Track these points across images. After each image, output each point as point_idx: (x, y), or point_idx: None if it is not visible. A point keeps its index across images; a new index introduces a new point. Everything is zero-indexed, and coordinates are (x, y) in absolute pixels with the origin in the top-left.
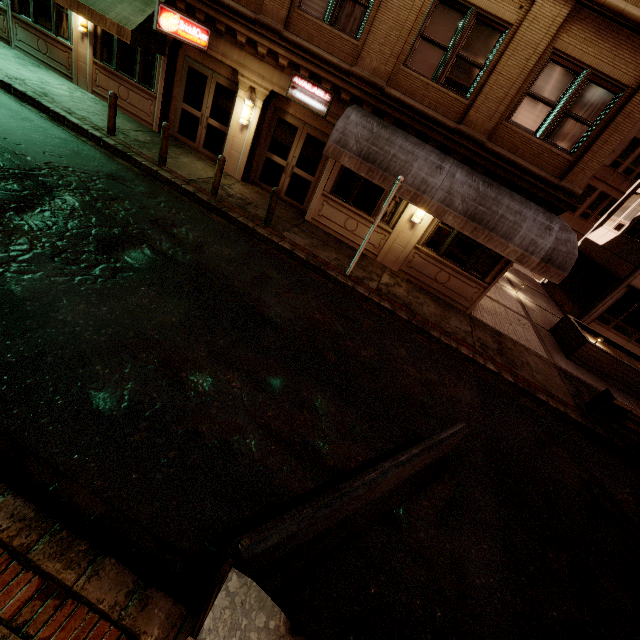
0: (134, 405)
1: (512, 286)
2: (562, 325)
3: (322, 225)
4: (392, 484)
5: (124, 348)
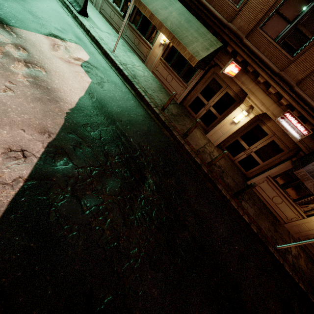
0: None
1: None
2: None
3: (256, 190)
4: None
5: None
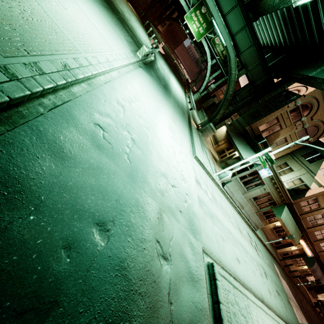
0: None
1: None
2: None
3: (286, 262)
4: None
5: None
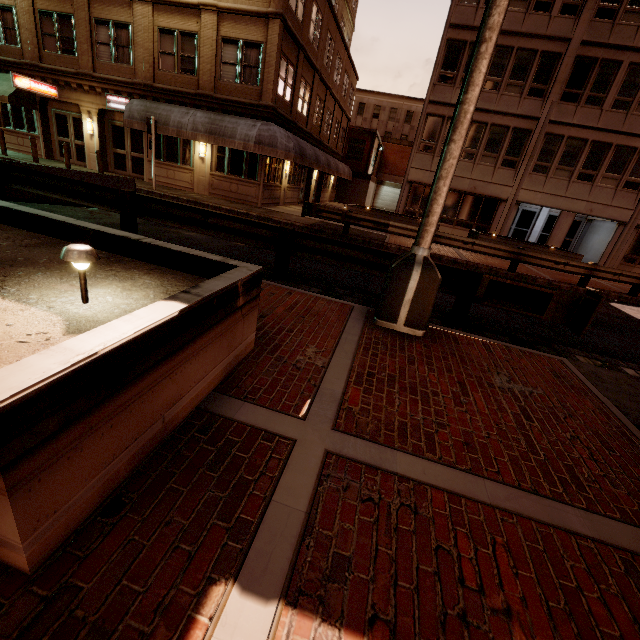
0: None
1: None
2: None
3: (156, 182)
4: None
5: None
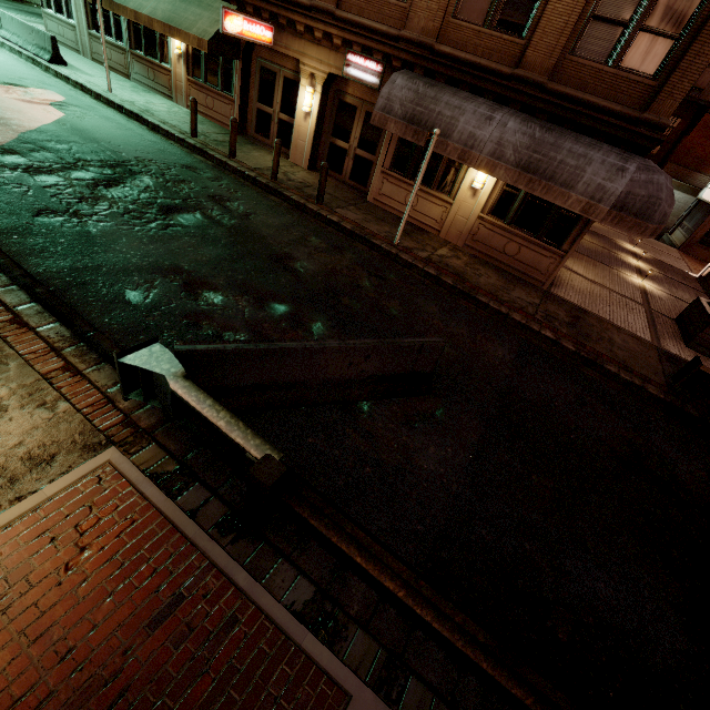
0: (155, 302)
1: (639, 275)
2: (690, 310)
3: (383, 205)
4: (347, 371)
5: (159, 271)
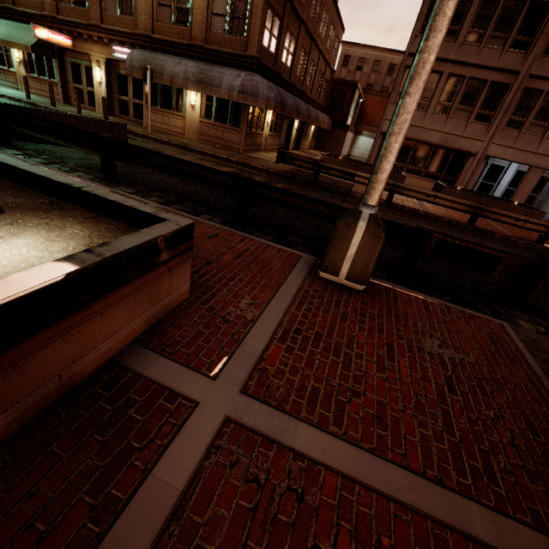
0: None
1: None
2: None
3: (153, 126)
4: None
5: None
